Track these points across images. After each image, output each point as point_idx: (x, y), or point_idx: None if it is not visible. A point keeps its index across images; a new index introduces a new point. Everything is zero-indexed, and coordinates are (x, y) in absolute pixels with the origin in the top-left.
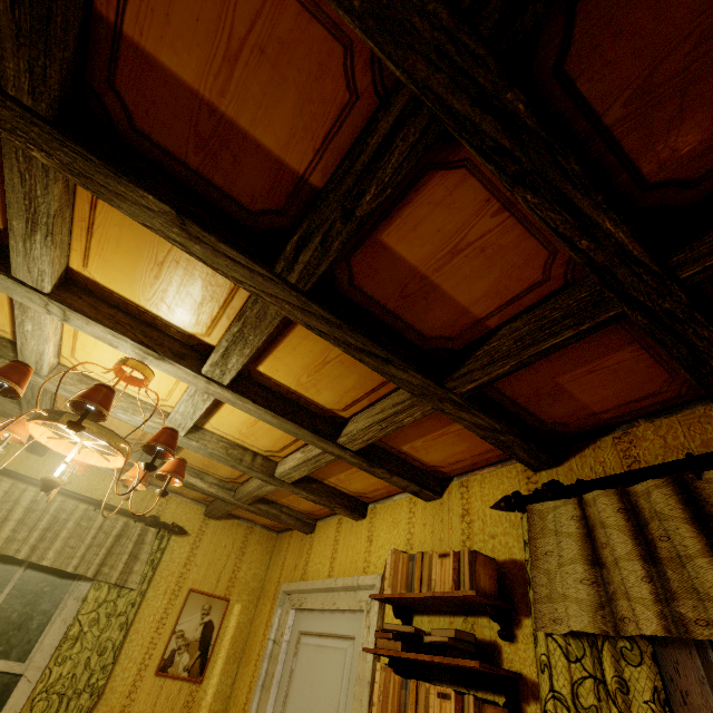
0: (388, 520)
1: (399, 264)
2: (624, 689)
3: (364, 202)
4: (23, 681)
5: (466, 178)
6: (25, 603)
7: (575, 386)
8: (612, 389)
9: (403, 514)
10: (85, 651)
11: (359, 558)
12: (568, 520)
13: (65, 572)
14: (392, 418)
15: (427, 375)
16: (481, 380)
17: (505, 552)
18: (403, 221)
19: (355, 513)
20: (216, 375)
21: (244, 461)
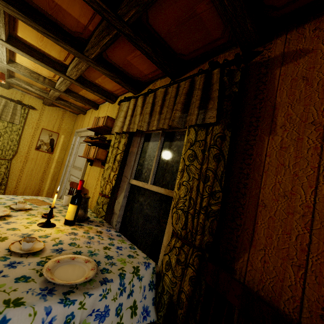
0: (102, 110)
1: None
2: (119, 142)
3: None
4: None
5: None
6: None
7: (134, 62)
8: (145, 65)
9: (106, 108)
10: (5, 140)
11: None
12: (125, 107)
13: None
14: (77, 66)
15: (75, 49)
16: (95, 54)
17: None
18: None
19: (93, 107)
20: None
21: (40, 80)
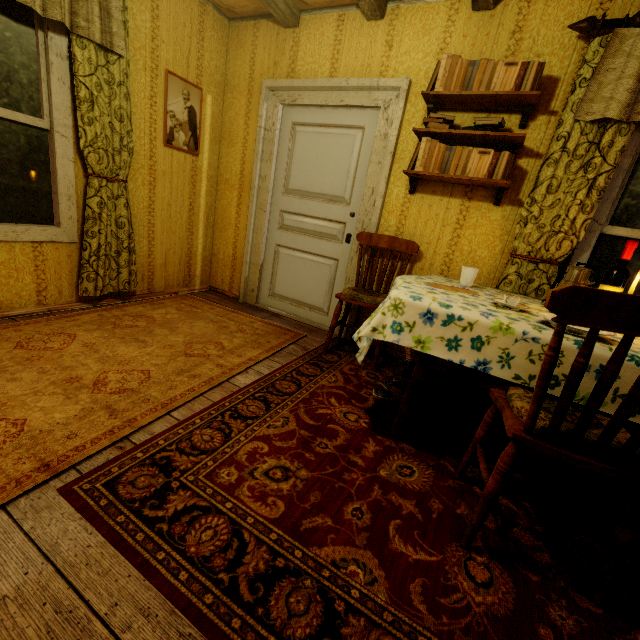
0: (417, 26)
1: None
2: (611, 146)
3: None
4: (58, 136)
5: None
6: None
7: None
8: None
9: (439, 21)
10: (104, 116)
11: (374, 62)
12: None
13: (15, 13)
14: None
15: None
16: None
17: (545, 69)
18: None
19: (380, 10)
20: None
21: None
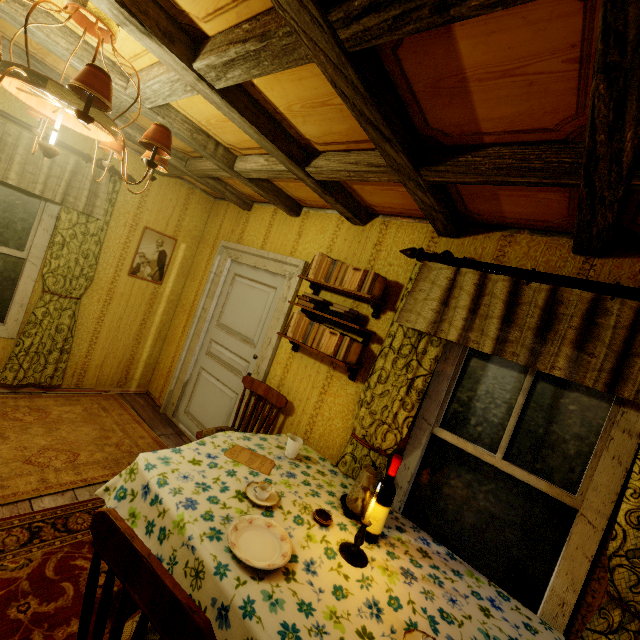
0: (317, 226)
1: (451, 57)
2: (424, 353)
3: (468, 5)
4: (29, 263)
5: (575, 14)
6: (2, 210)
7: (507, 199)
8: (527, 210)
9: (331, 226)
10: (72, 254)
11: (288, 244)
12: (444, 279)
13: (29, 191)
14: (362, 173)
15: (411, 161)
16: (449, 179)
17: (394, 276)
18: (487, 20)
19: (293, 212)
20: (209, 77)
21: (208, 149)
